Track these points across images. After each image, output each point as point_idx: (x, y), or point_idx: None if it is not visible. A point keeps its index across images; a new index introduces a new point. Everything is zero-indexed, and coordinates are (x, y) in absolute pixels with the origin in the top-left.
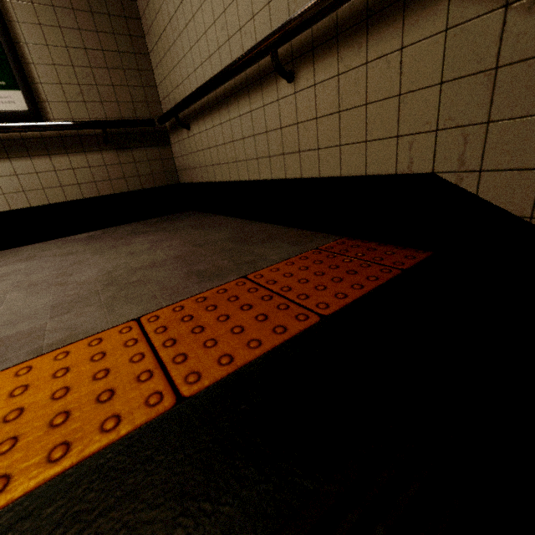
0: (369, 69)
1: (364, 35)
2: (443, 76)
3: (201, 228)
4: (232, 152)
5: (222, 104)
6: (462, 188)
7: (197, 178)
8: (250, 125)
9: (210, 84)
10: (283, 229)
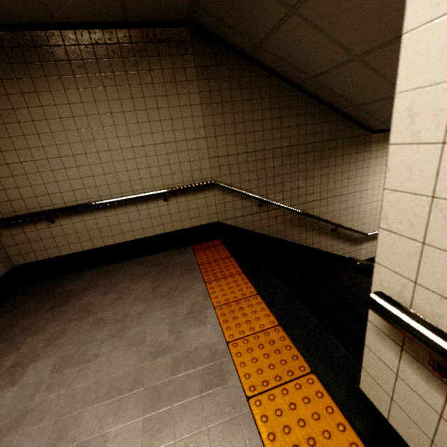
0: (197, 201)
1: (194, 193)
2: (215, 203)
3: (109, 276)
4: (119, 229)
5: (109, 207)
6: (224, 223)
7: (61, 253)
8: (137, 216)
9: (114, 202)
10: (161, 254)
